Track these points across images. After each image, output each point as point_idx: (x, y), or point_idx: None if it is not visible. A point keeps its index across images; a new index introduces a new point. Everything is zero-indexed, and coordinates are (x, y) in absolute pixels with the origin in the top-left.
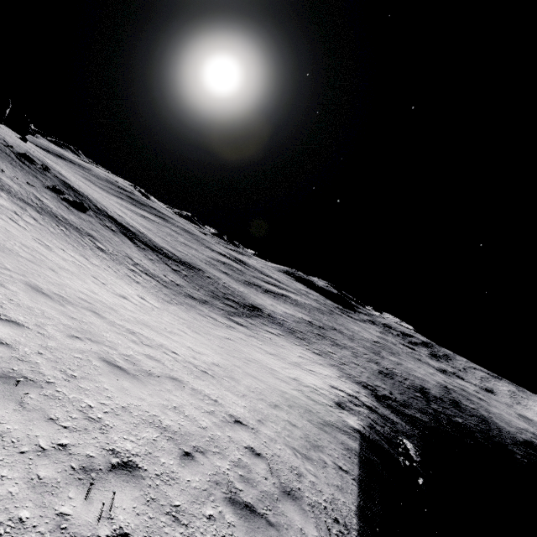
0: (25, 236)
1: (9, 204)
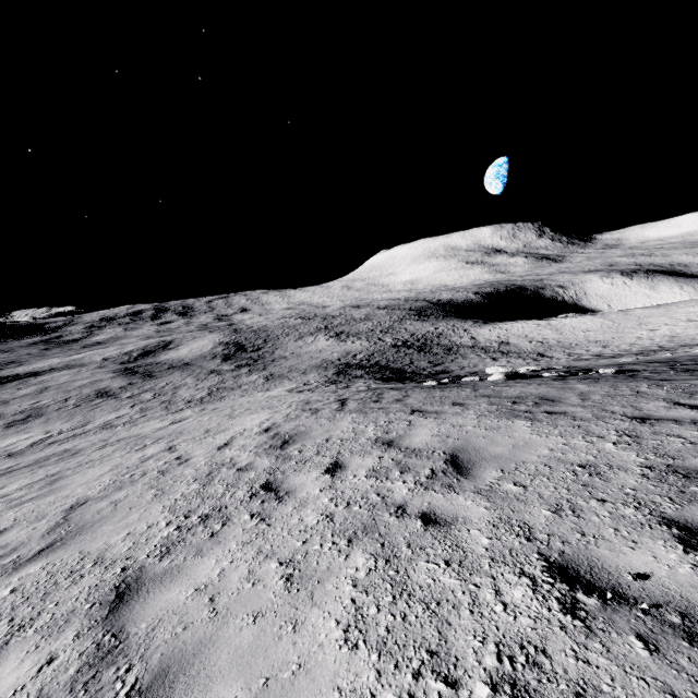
0: None
1: None
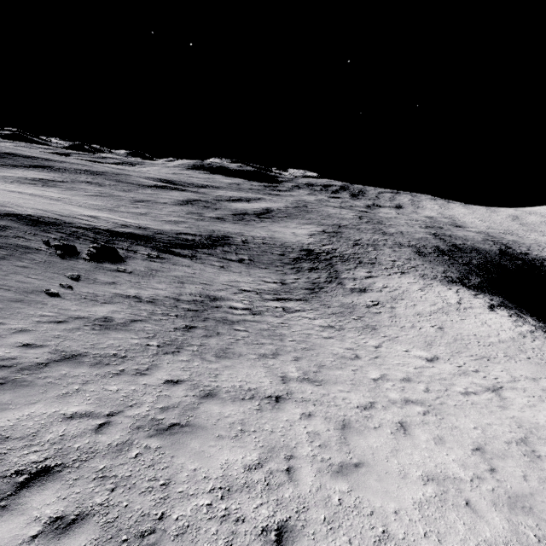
0: (438, 425)
1: (250, 369)
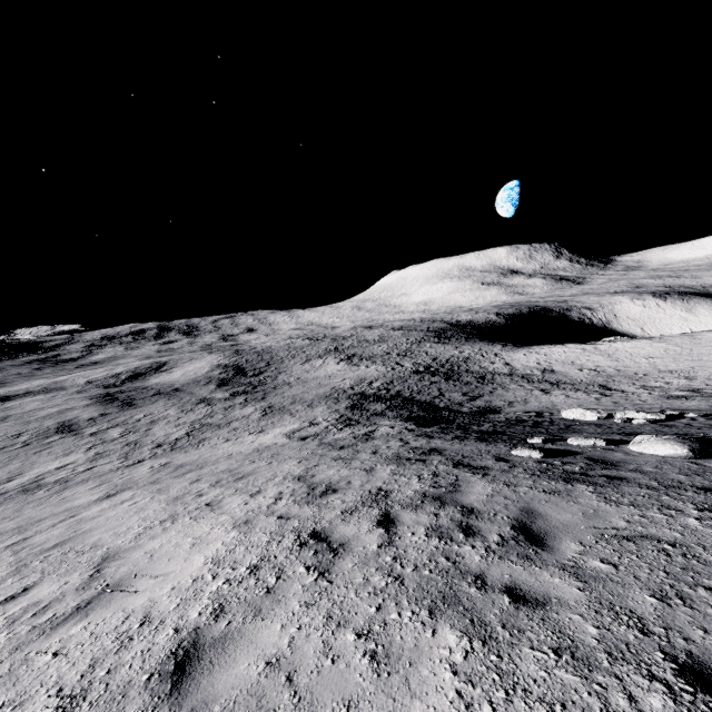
0: None
1: None
